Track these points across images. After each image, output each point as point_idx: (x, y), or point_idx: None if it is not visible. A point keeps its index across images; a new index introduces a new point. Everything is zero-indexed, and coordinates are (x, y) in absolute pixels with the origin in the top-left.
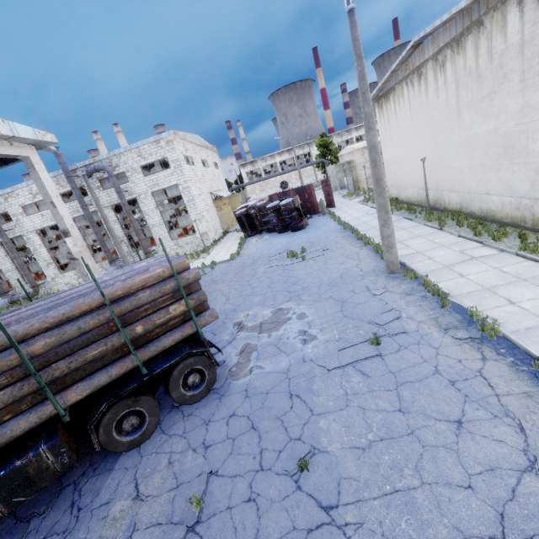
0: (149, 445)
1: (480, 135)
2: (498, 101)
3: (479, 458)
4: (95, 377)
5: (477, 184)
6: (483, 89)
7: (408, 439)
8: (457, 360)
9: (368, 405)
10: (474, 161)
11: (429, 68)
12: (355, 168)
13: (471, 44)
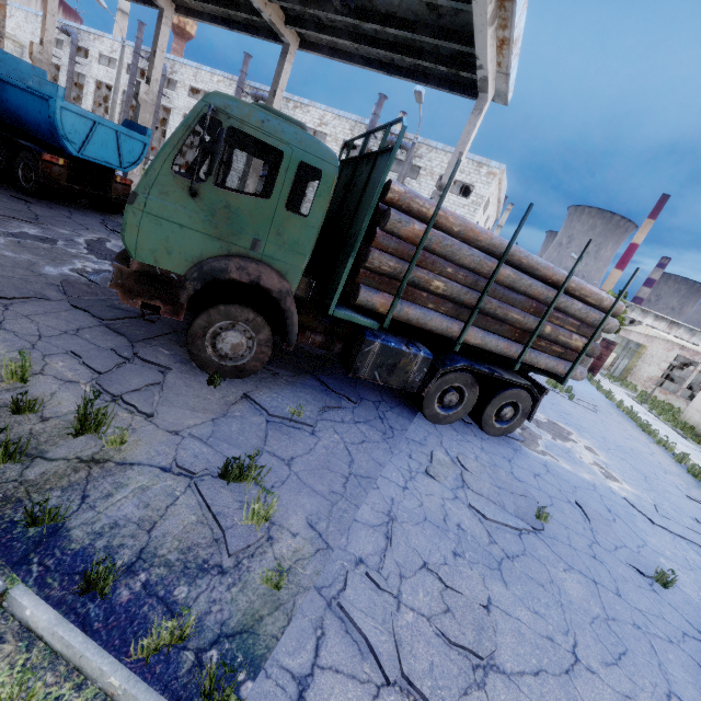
0: (445, 430)
1: None
2: None
3: None
4: (490, 336)
5: None
6: None
7: None
8: None
9: None
10: None
11: None
12: (640, 357)
13: None
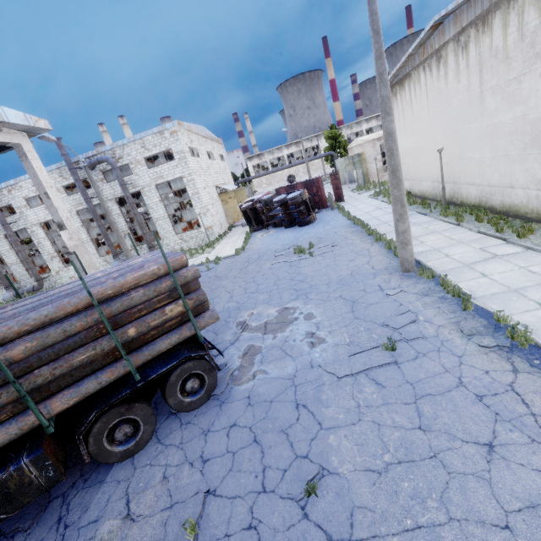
0: (143, 455)
1: (505, 122)
2: (527, 84)
3: (517, 491)
4: (83, 384)
5: (499, 177)
6: (511, 71)
7: (430, 463)
8: (484, 371)
9: (383, 420)
10: (497, 151)
11: (450, 51)
12: (365, 161)
13: (499, 21)
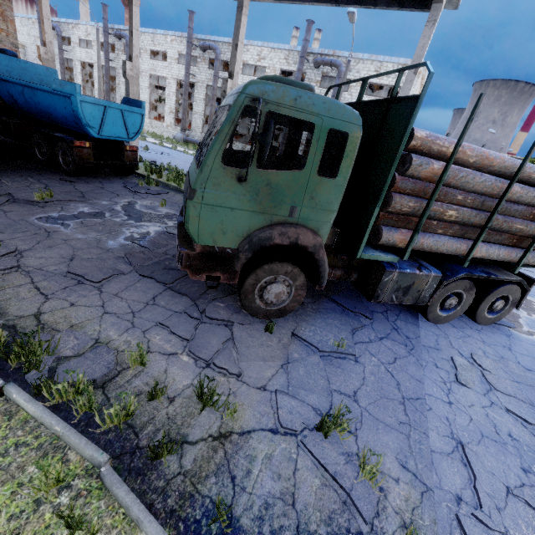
0: (447, 329)
1: None
2: None
3: None
4: (492, 247)
5: None
6: None
7: None
8: None
9: None
10: None
11: None
12: None
13: None
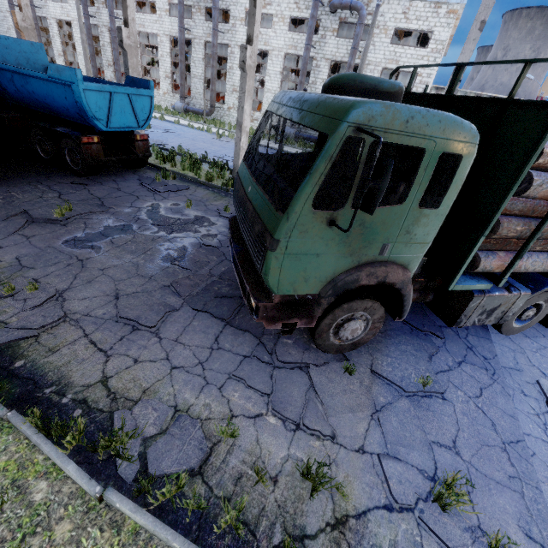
0: (520, 340)
1: None
2: None
3: None
4: None
5: None
6: None
7: None
8: None
9: None
10: None
11: None
12: None
13: None
